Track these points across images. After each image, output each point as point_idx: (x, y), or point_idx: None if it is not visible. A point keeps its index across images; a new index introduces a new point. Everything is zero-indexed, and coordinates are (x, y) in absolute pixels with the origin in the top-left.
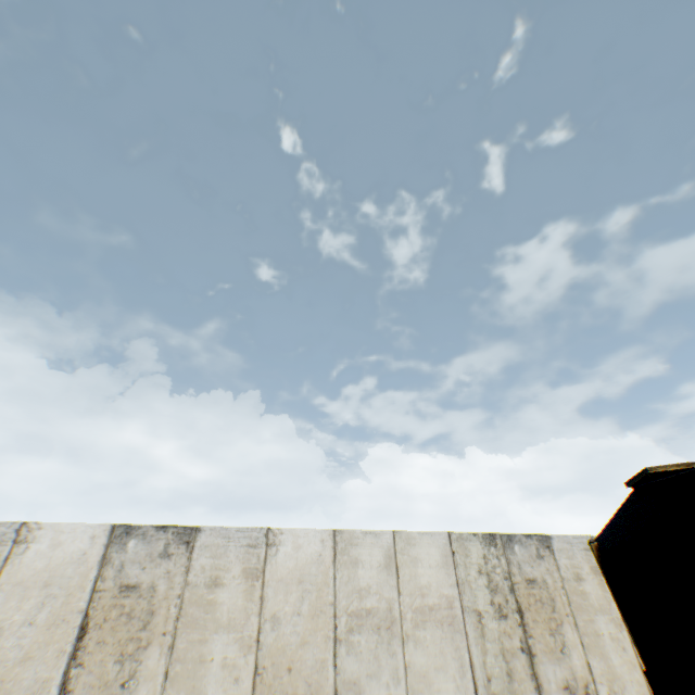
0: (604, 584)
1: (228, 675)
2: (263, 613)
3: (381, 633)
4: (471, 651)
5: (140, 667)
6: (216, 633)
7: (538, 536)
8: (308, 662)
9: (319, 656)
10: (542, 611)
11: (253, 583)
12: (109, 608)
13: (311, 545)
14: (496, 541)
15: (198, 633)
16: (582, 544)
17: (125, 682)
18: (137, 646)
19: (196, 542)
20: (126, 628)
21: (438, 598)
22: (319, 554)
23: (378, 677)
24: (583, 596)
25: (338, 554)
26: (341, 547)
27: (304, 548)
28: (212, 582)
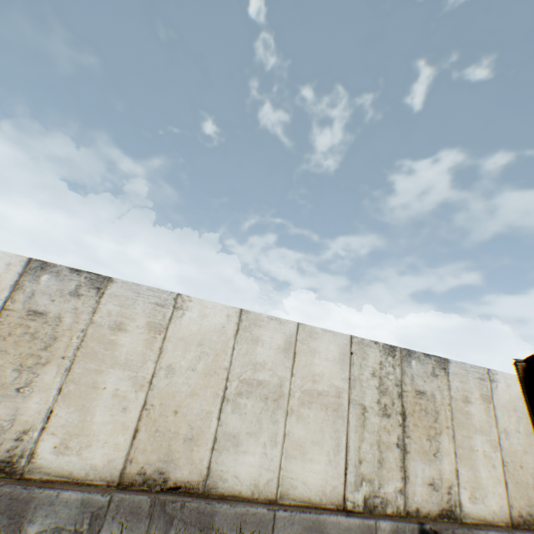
0: (489, 411)
1: (117, 405)
2: (159, 362)
3: (268, 403)
4: (349, 436)
5: (37, 380)
6: (112, 369)
7: (436, 358)
8: (194, 411)
9: (206, 408)
10: (424, 420)
11: (155, 336)
12: (15, 326)
13: (216, 317)
14: (395, 353)
15: (95, 365)
16: (477, 374)
17: (21, 388)
18: (36, 363)
19: (106, 290)
20: (29, 346)
21: (328, 387)
22: (223, 326)
23: (257, 437)
24: (467, 416)
25: (240, 330)
26: (245, 325)
27: (209, 318)
28: (116, 327)
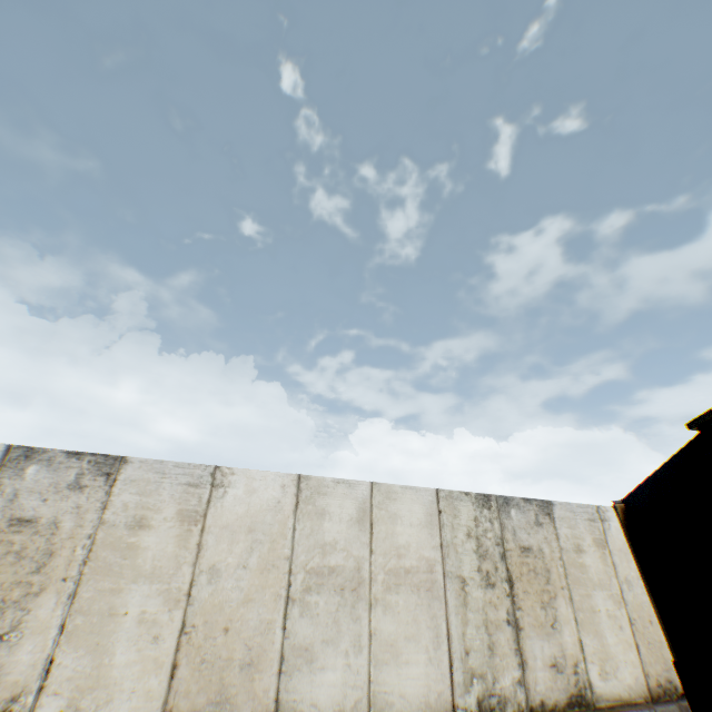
0: (606, 558)
1: (145, 633)
2: (199, 563)
3: (345, 595)
4: (450, 620)
5: (28, 617)
6: (135, 583)
7: (538, 502)
8: (251, 624)
9: (265, 617)
10: (535, 583)
11: (190, 529)
12: None
13: (268, 491)
14: (491, 503)
15: (110, 582)
16: (587, 514)
17: (4, 635)
18: (26, 593)
19: (119, 475)
20: (13, 570)
21: (416, 561)
22: (278, 501)
23: (336, 644)
24: (582, 570)
25: (301, 503)
26: (306, 496)
27: (259, 494)
28: (136, 523)
